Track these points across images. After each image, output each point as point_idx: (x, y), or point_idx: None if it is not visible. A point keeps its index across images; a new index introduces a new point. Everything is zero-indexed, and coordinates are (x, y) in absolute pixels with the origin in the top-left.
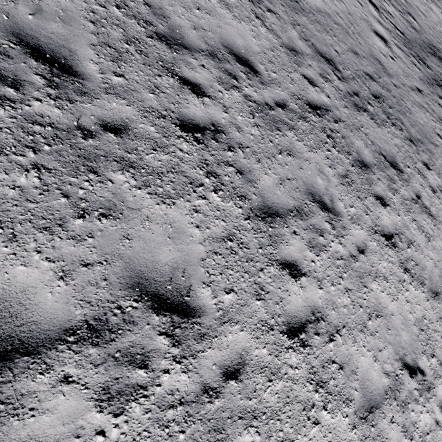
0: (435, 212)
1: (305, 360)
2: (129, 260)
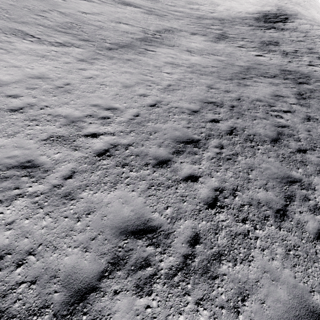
0: None
1: None
2: None
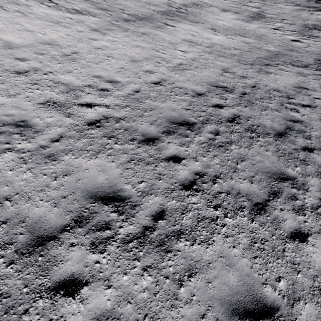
0: None
1: None
2: None
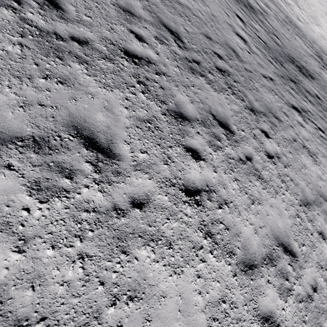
0: (267, 176)
1: None
2: None
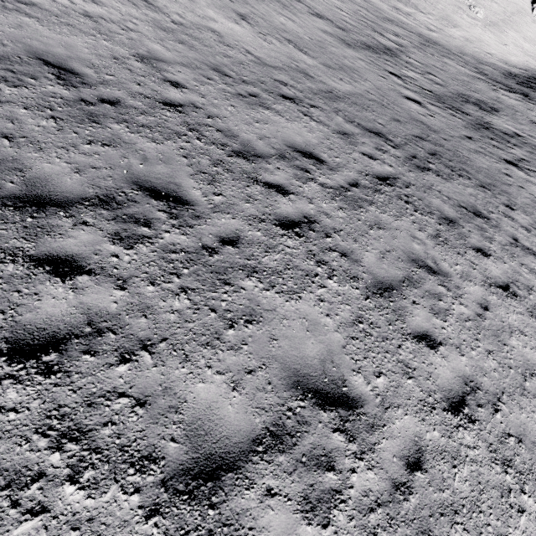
0: None
1: (479, 437)
2: (282, 360)
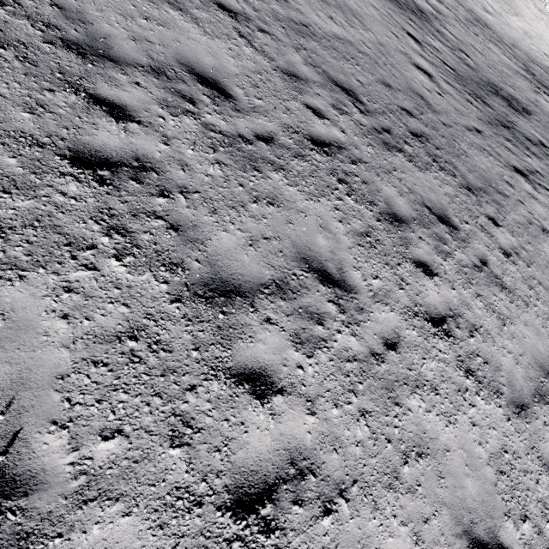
0: (510, 283)
1: None
2: None
